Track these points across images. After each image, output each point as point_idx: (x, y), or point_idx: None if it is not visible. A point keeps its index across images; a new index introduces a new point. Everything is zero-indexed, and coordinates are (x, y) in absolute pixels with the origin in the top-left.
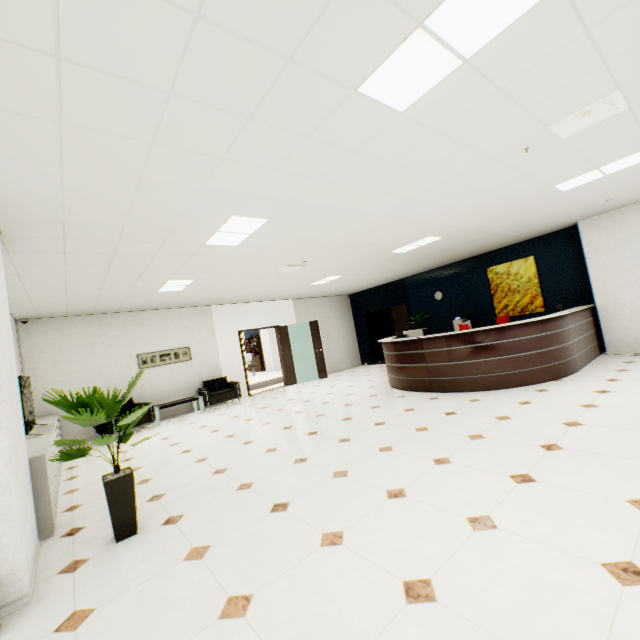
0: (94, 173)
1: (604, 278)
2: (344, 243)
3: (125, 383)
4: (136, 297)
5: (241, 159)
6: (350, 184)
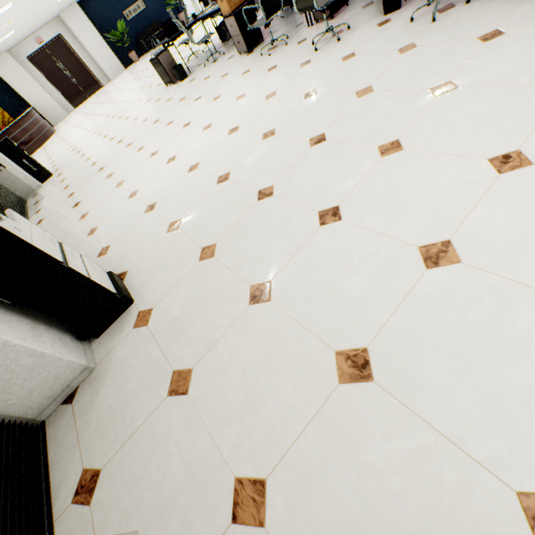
0: None
1: (25, 92)
2: None
3: None
4: None
5: None
6: None
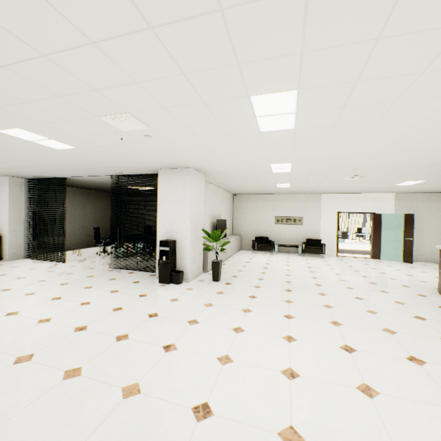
0: (210, 162)
1: None
2: (374, 165)
3: (267, 229)
4: (270, 189)
5: (247, 152)
6: (316, 148)
